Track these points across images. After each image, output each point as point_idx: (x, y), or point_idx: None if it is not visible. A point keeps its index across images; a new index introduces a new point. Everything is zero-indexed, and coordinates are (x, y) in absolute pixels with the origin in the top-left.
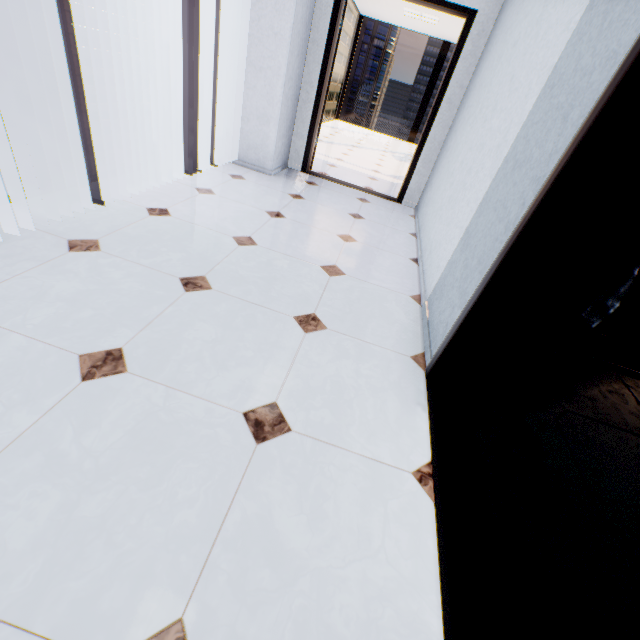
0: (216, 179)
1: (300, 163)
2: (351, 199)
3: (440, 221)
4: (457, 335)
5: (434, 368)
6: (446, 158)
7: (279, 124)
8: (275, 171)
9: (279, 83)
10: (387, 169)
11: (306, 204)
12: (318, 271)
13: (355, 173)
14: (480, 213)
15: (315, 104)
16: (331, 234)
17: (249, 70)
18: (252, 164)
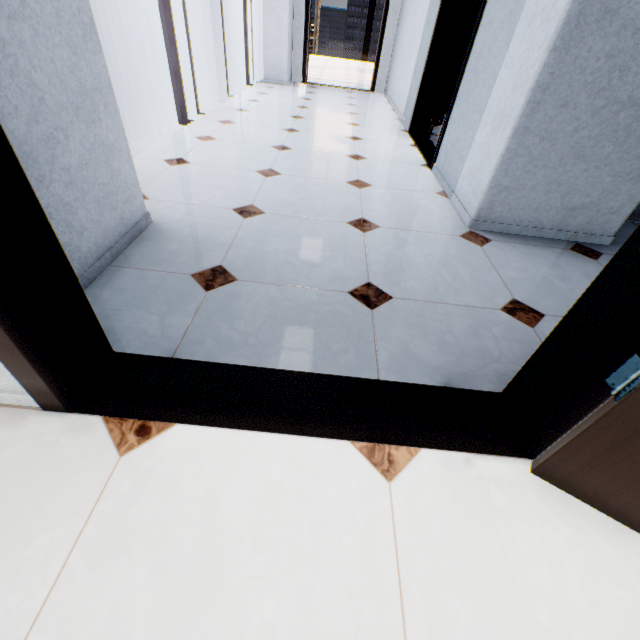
0: (261, 89)
1: (300, 77)
2: (342, 92)
3: (402, 79)
4: (417, 104)
5: (411, 126)
6: (398, 47)
7: (288, 46)
8: (288, 83)
9: (285, 17)
10: (355, 78)
11: (319, 95)
12: (345, 114)
13: (335, 81)
14: (418, 55)
15: (305, 29)
16: (342, 104)
17: (264, 11)
18: (273, 80)
